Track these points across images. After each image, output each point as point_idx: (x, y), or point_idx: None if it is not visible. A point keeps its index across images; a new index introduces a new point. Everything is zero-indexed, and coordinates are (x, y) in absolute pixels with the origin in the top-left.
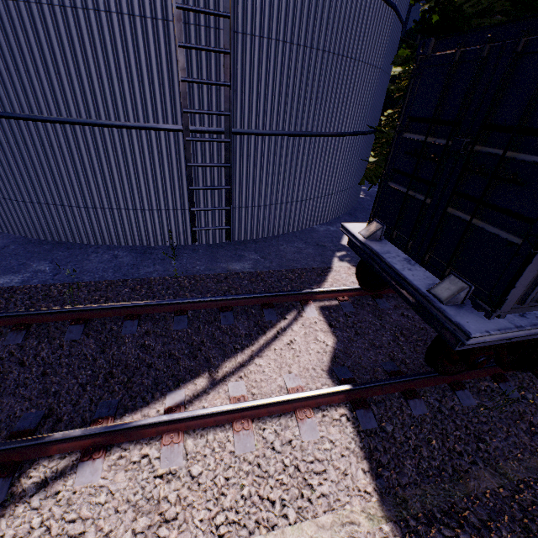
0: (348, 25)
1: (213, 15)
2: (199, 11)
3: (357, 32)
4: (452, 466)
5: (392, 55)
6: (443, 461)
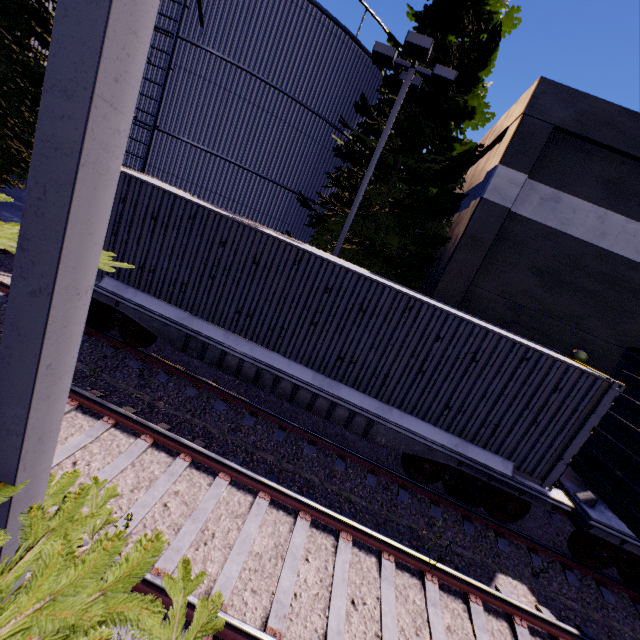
0: (234, 185)
1: (138, 157)
2: (132, 154)
3: (244, 191)
4: (0, 320)
5: (304, 219)
6: (0, 318)
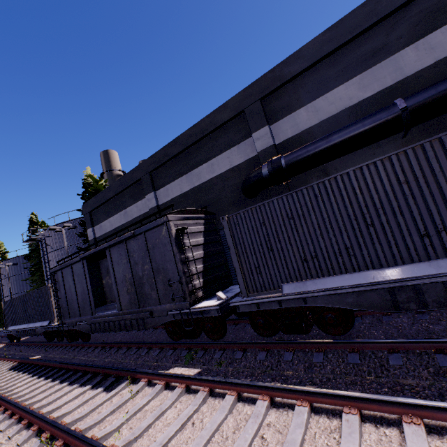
0: None
1: None
2: None
3: None
4: None
5: None
6: None
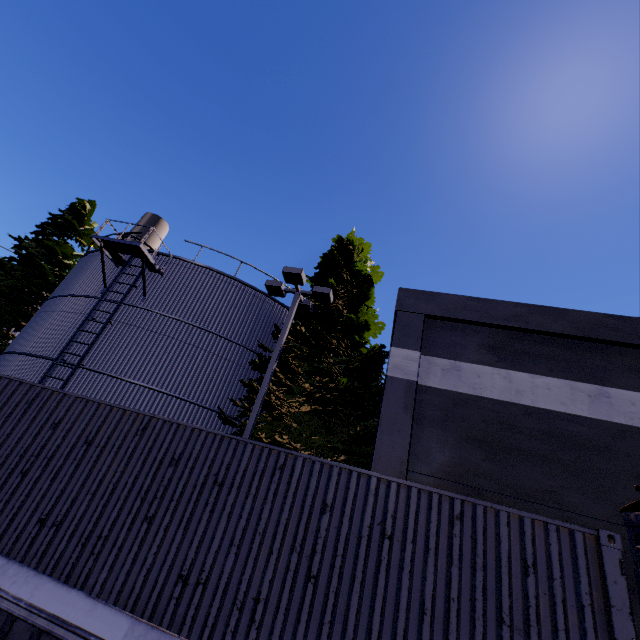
0: (151, 410)
1: None
2: None
3: (161, 414)
4: None
5: None
6: None
